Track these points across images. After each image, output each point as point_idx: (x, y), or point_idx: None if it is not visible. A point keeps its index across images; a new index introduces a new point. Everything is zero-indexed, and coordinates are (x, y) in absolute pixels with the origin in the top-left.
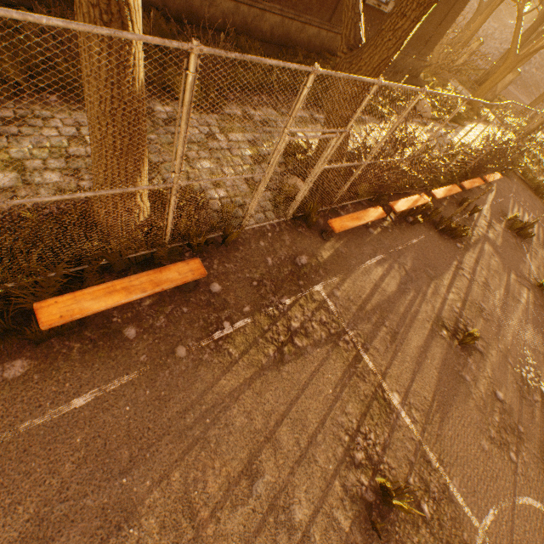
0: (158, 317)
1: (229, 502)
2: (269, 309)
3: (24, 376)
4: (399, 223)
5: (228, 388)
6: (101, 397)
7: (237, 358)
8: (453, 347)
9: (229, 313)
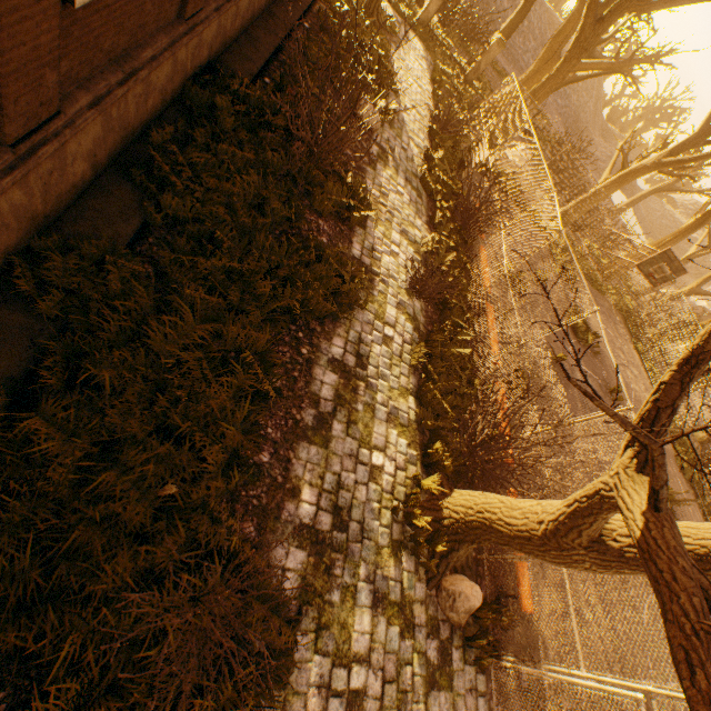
0: None
1: None
2: None
3: None
4: None
5: None
6: None
7: None
8: None
9: None
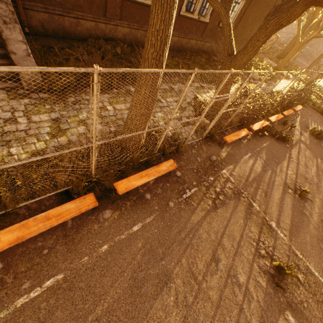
0: (157, 189)
1: (209, 273)
2: (204, 183)
3: (111, 217)
4: (254, 136)
5: (195, 221)
6: (144, 226)
7: (196, 206)
8: (296, 198)
9: (187, 185)
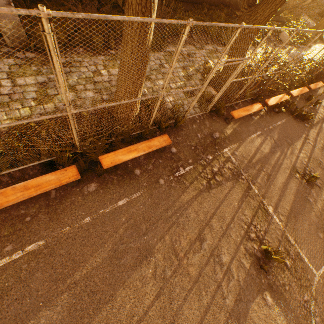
0: (148, 165)
1: (192, 251)
2: (201, 161)
3: (96, 190)
4: (269, 112)
5: (185, 200)
6: (129, 201)
7: (188, 185)
8: (302, 183)
9: (181, 163)
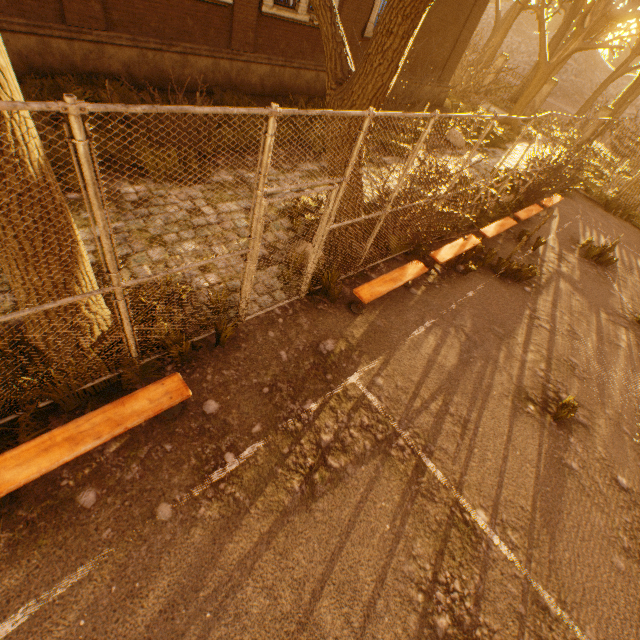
0: (129, 466)
1: None
2: (289, 423)
3: None
4: (447, 275)
5: (236, 555)
6: (40, 612)
7: (248, 504)
8: (546, 425)
9: (231, 439)
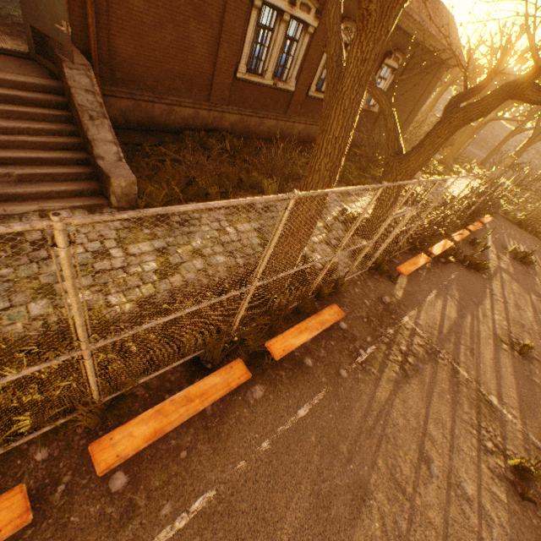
0: (319, 350)
1: (421, 481)
2: (382, 338)
3: (264, 396)
4: (435, 263)
5: (383, 398)
6: (312, 408)
7: (378, 375)
8: (515, 357)
9: (359, 343)
